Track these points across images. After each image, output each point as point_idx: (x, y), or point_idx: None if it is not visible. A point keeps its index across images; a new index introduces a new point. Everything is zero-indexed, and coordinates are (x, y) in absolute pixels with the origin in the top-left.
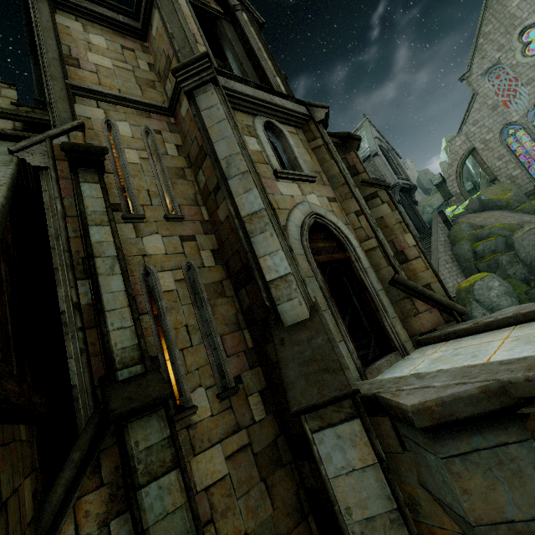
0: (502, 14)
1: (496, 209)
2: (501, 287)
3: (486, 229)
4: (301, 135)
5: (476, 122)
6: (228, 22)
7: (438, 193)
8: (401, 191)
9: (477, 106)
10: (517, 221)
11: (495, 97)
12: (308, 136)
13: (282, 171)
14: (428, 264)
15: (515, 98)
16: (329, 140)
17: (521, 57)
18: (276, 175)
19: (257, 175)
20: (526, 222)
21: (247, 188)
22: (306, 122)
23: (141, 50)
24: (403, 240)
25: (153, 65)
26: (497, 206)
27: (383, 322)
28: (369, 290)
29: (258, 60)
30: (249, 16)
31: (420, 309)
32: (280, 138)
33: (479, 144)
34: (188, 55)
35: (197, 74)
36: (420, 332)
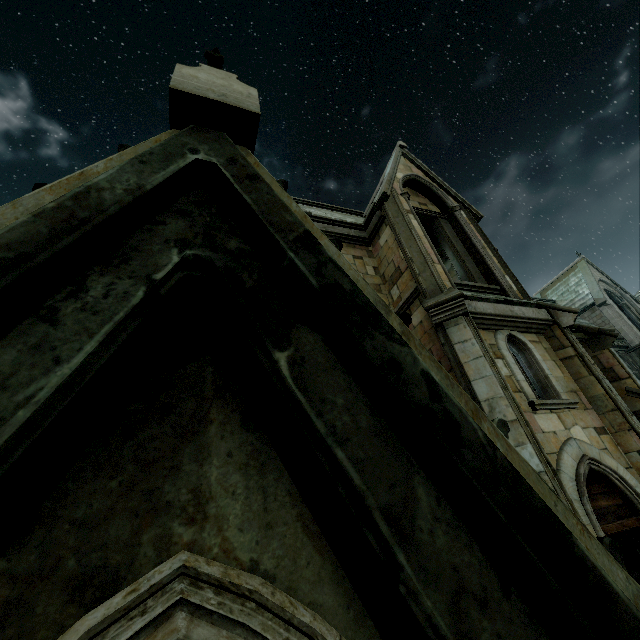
0: None
1: None
2: None
3: None
4: (544, 343)
5: None
6: (444, 219)
7: None
8: None
9: None
10: None
11: None
12: (552, 343)
13: (540, 403)
14: None
15: None
16: (582, 349)
17: None
18: (532, 407)
19: (526, 424)
20: None
21: (519, 441)
22: (548, 326)
23: (367, 256)
24: None
25: (377, 268)
26: None
27: None
28: None
29: (483, 259)
30: (467, 213)
31: None
32: (522, 350)
33: None
34: (429, 279)
35: (449, 309)
36: None
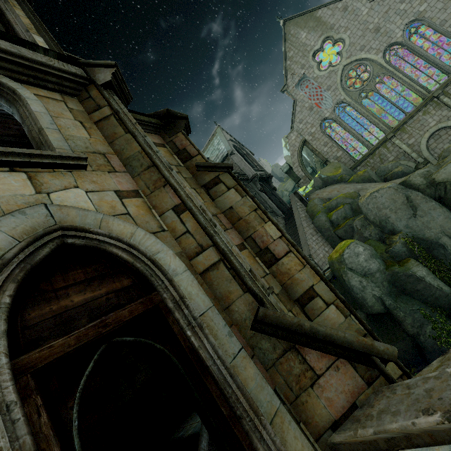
0: (297, 43)
1: (335, 183)
2: (366, 252)
3: (334, 200)
4: (73, 104)
5: (301, 120)
6: None
7: (289, 179)
8: (261, 181)
9: (299, 109)
10: (353, 190)
11: (309, 101)
12: (87, 106)
13: None
14: (303, 259)
15: (323, 100)
16: (124, 109)
17: (318, 71)
18: None
19: None
20: (360, 189)
21: None
22: (83, 87)
23: None
24: (264, 232)
25: None
26: (335, 180)
27: (255, 448)
28: (211, 371)
29: (3, 14)
30: None
31: (319, 368)
32: (14, 102)
33: (308, 136)
34: None
35: None
36: (330, 420)
